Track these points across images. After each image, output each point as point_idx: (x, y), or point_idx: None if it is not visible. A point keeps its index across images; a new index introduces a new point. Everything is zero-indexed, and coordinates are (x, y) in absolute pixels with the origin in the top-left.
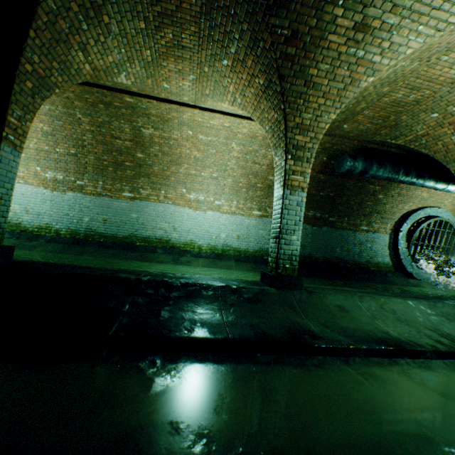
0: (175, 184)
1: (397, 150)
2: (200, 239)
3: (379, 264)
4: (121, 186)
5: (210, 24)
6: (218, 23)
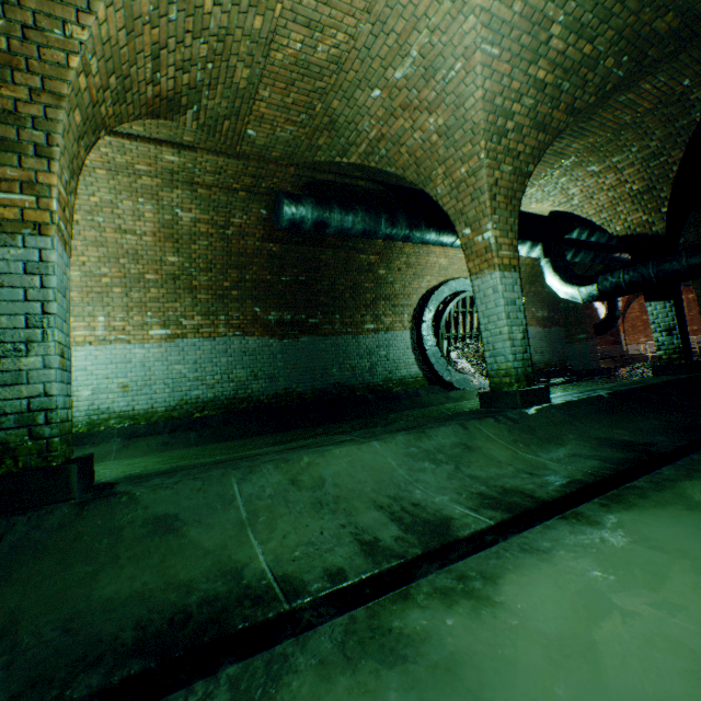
0: None
1: (369, 183)
2: None
3: (406, 379)
4: None
5: None
6: None
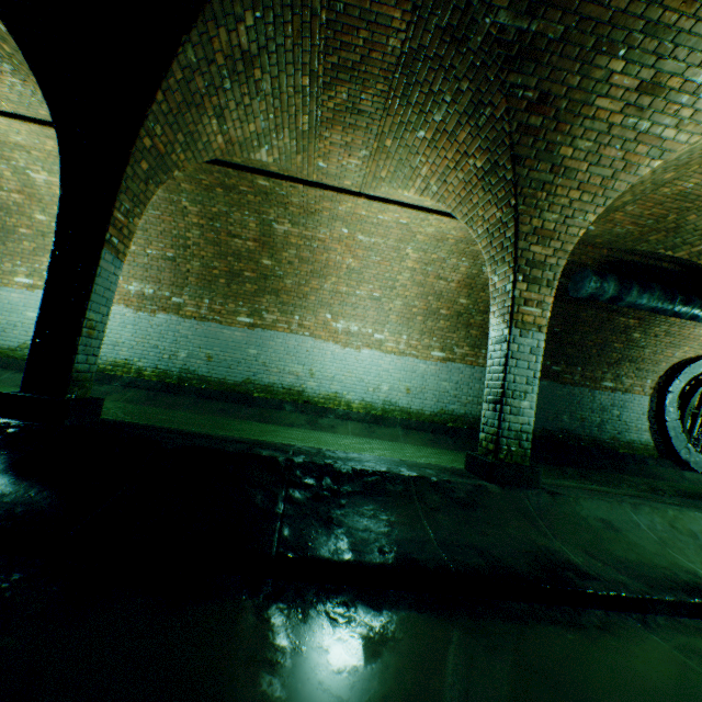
0: (315, 306)
1: (671, 265)
2: (350, 391)
3: (633, 443)
4: (235, 307)
5: (408, 81)
6: (421, 80)
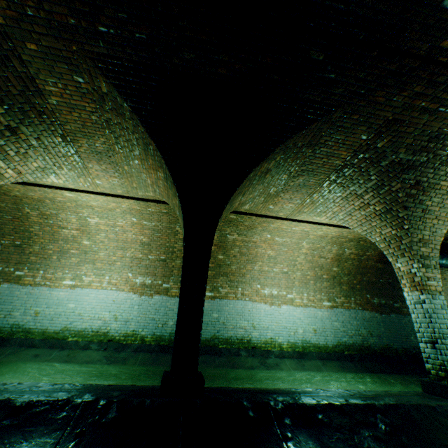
0: (250, 280)
1: None
2: (279, 336)
3: None
4: None
5: (339, 174)
6: (346, 174)
